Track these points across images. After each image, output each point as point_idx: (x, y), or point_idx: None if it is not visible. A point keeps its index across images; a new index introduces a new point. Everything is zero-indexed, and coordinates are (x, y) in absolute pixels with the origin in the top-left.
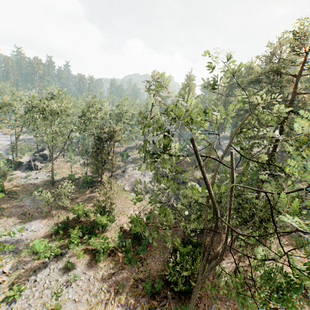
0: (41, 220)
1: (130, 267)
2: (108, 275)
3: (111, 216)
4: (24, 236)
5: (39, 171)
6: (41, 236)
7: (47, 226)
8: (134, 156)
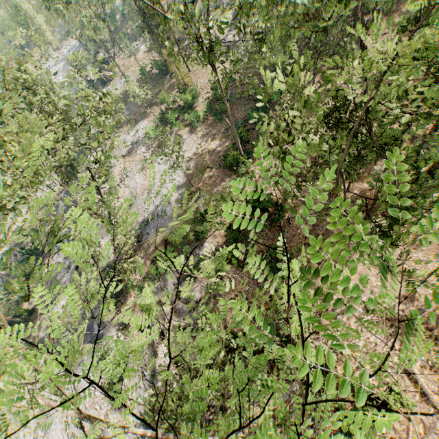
0: (144, 120)
1: (220, 124)
2: (205, 133)
3: (193, 91)
4: (140, 133)
5: (113, 81)
6: (151, 129)
7: (151, 122)
8: None
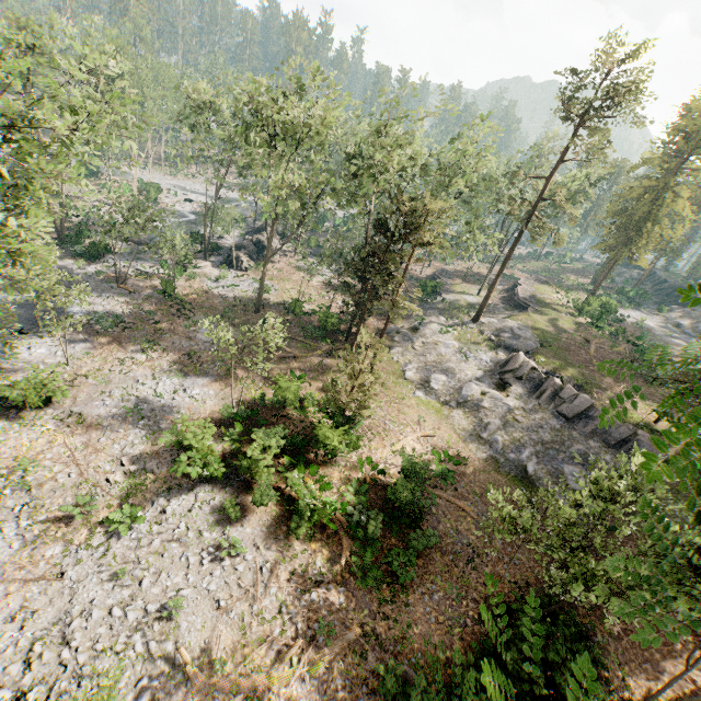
0: (215, 380)
1: (360, 587)
2: (304, 580)
3: (353, 435)
4: (177, 402)
5: (243, 273)
6: (205, 416)
7: (221, 400)
8: (452, 298)
